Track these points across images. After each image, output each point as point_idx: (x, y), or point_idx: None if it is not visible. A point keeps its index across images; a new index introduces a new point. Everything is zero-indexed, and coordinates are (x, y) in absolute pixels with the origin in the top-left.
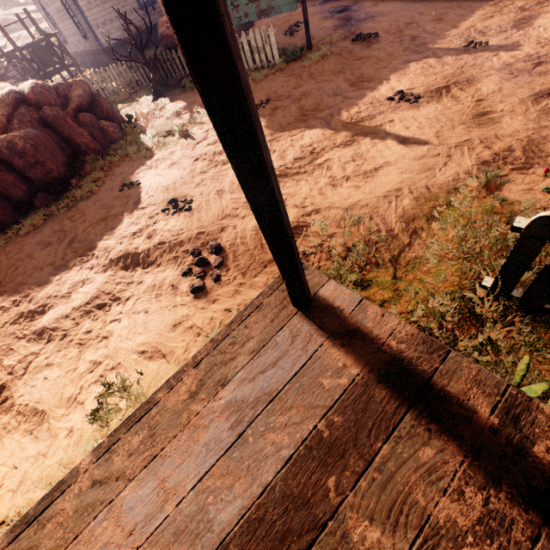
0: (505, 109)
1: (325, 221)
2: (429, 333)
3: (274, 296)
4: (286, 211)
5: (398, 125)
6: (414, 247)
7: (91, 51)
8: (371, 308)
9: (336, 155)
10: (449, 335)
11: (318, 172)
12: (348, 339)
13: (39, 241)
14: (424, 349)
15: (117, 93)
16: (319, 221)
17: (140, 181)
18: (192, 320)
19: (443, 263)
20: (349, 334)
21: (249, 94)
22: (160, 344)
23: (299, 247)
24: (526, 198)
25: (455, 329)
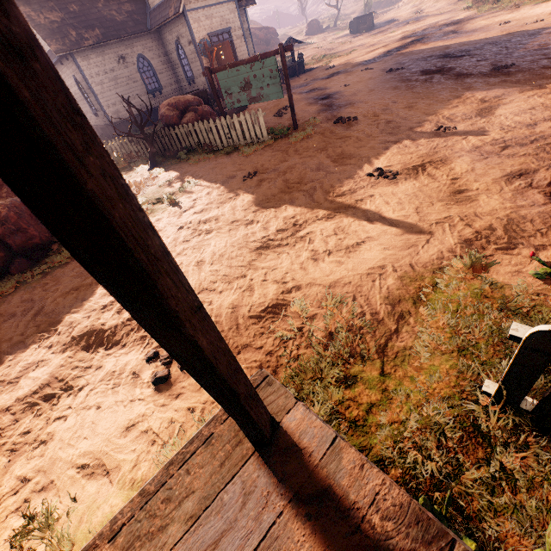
0: (480, 188)
1: (306, 299)
2: (427, 455)
3: (228, 424)
4: (226, 345)
5: (378, 199)
6: (402, 334)
7: (100, 126)
8: (347, 452)
9: (318, 228)
10: (451, 459)
11: (300, 245)
12: (316, 506)
13: (3, 311)
14: (419, 534)
15: (117, 162)
16: (299, 299)
17: None
18: (149, 421)
19: (436, 356)
20: (318, 497)
21: (144, 235)
22: (105, 454)
23: (277, 330)
24: (516, 282)
25: (459, 450)
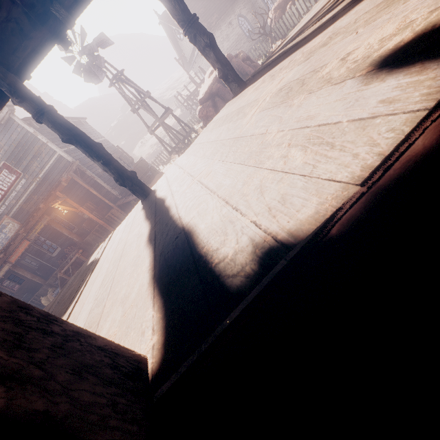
0: None
1: None
2: None
3: None
4: None
5: None
6: None
7: None
8: None
9: None
10: None
11: None
12: None
13: None
14: None
15: None
16: None
17: None
18: None
19: None
20: None
21: None
22: None
23: None
24: None
25: None
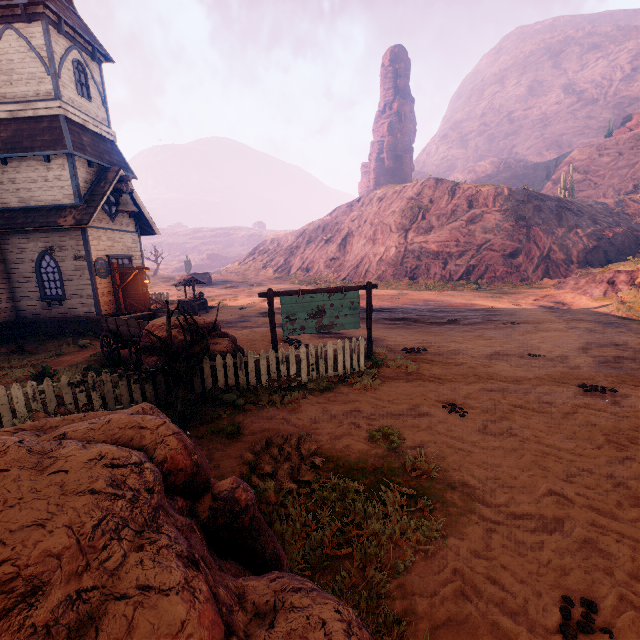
0: None
1: None
2: None
3: None
4: None
5: None
6: None
7: None
8: None
9: None
10: None
11: None
12: None
13: None
14: None
15: None
16: None
17: (573, 596)
18: None
19: None
20: None
21: None
22: None
23: None
24: None
25: None
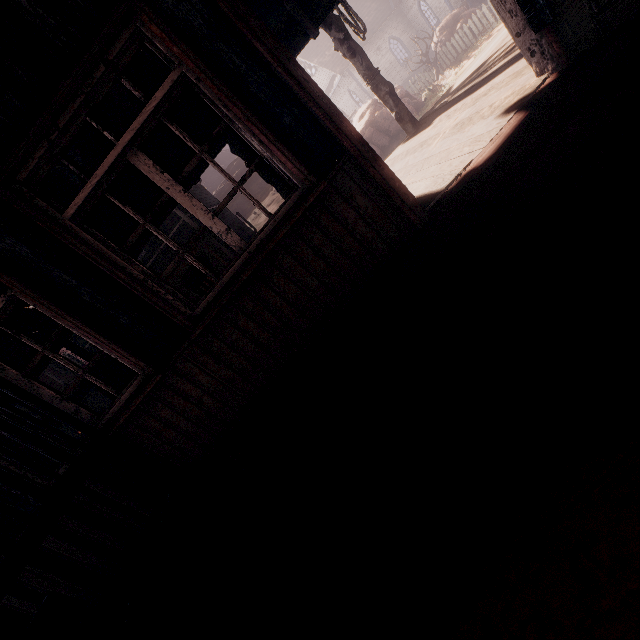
0: None
1: None
2: None
3: None
4: None
5: None
6: None
7: None
8: None
9: None
10: None
11: None
12: None
13: None
14: None
15: None
16: None
17: None
18: None
19: None
20: None
21: None
22: None
23: None
24: None
25: None
